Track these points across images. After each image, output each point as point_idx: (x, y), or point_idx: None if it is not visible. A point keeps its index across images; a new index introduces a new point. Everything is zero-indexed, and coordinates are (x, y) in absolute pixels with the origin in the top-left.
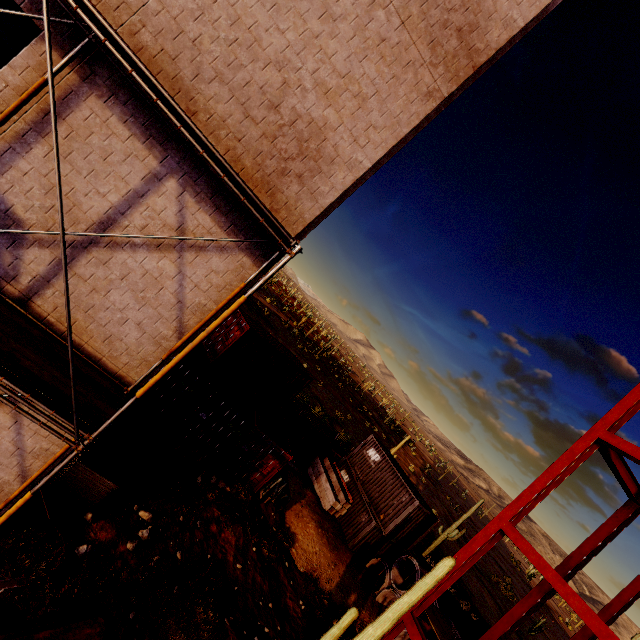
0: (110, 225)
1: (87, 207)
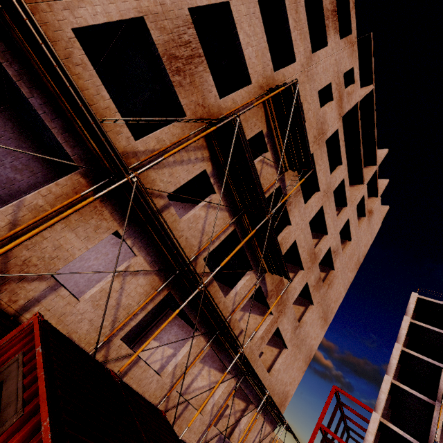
0: (253, 442)
1: (251, 440)
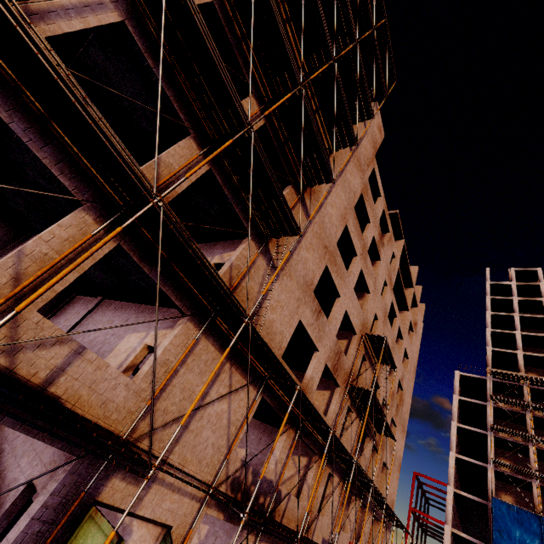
0: None
1: None
